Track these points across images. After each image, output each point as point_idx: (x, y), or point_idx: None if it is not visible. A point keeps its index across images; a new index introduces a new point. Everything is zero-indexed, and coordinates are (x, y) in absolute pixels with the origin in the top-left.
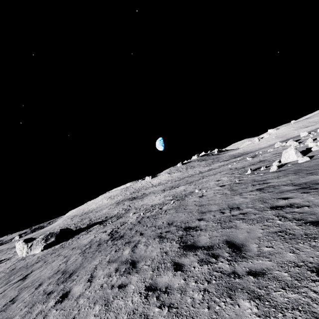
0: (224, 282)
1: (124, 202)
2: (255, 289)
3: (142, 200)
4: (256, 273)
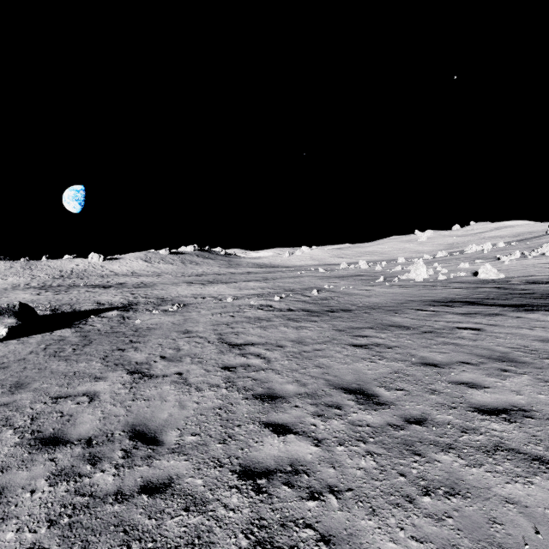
0: None
1: (75, 288)
2: None
3: (160, 289)
4: None
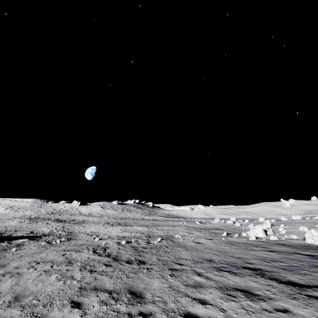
0: None
1: (45, 220)
2: None
3: (83, 226)
4: None
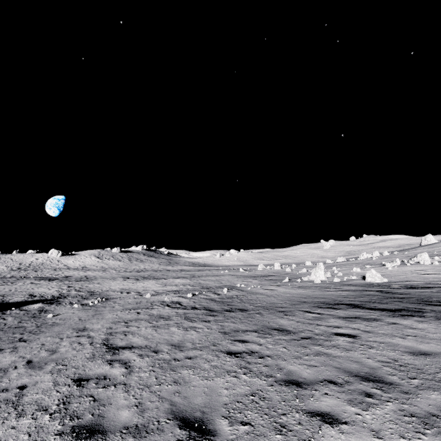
0: None
1: (23, 280)
2: None
3: (97, 283)
4: None
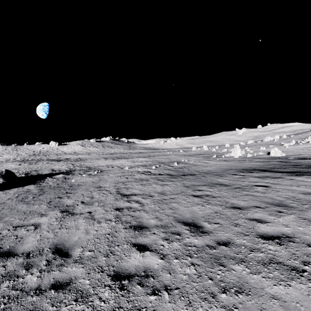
0: None
1: (41, 161)
2: None
3: (89, 162)
4: None
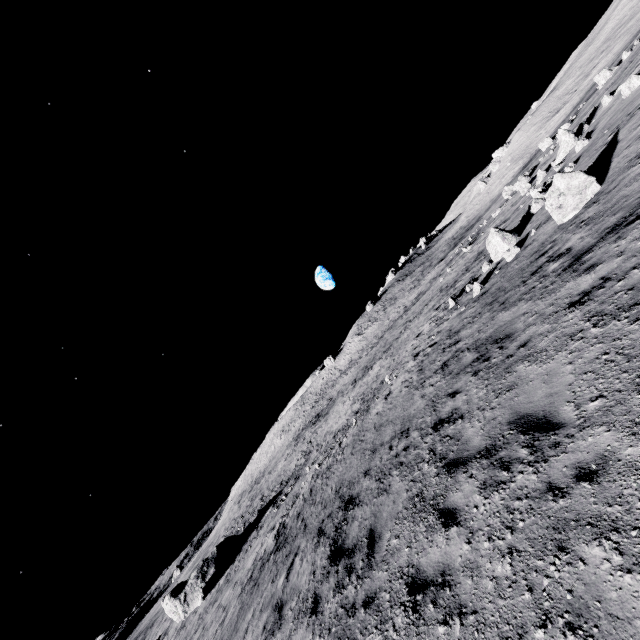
0: (340, 629)
1: (305, 432)
2: (357, 635)
3: (326, 419)
4: (368, 602)
